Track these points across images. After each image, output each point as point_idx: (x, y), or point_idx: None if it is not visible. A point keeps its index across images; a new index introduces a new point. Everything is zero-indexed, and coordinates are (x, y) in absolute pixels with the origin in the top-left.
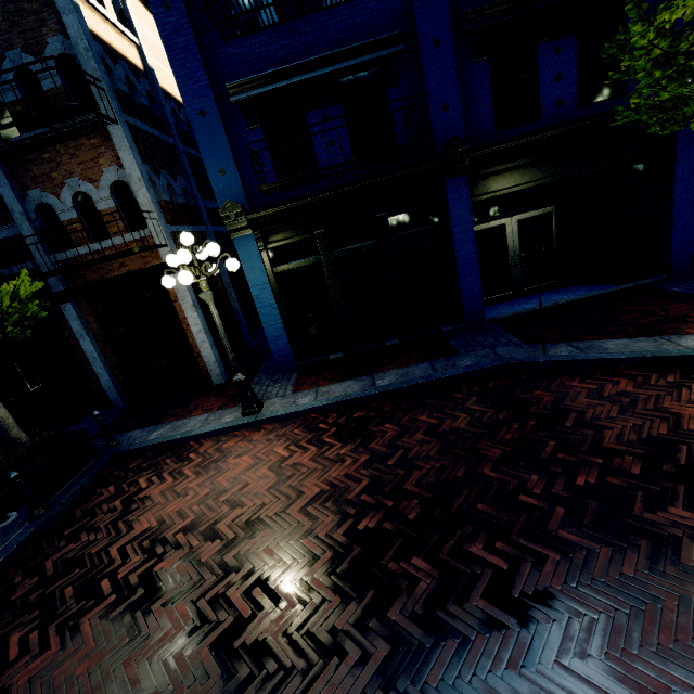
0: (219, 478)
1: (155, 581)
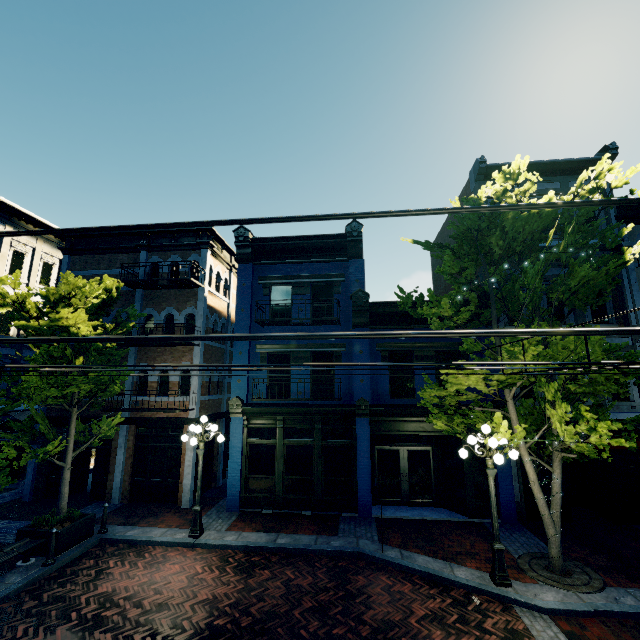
0: (156, 574)
1: (100, 620)
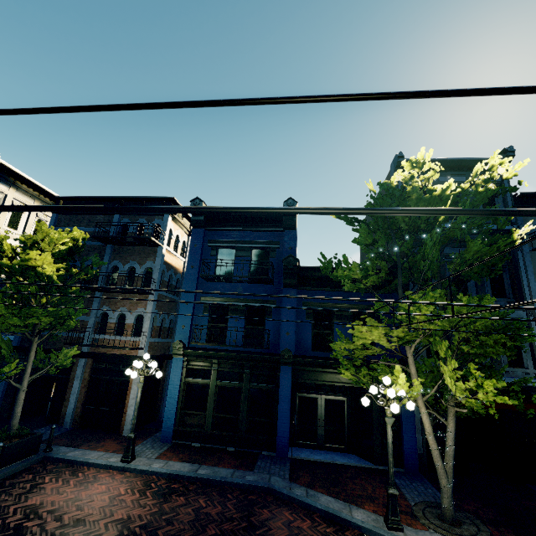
0: (83, 492)
1: (20, 529)
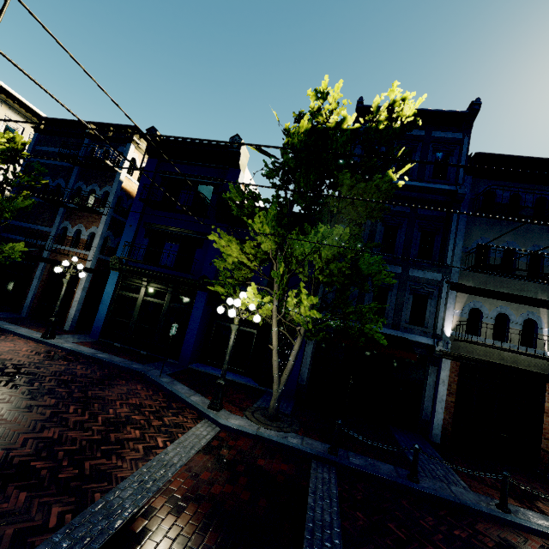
0: None
1: None
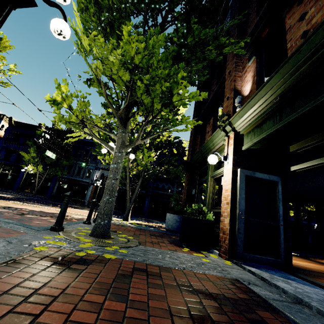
0: None
1: None
